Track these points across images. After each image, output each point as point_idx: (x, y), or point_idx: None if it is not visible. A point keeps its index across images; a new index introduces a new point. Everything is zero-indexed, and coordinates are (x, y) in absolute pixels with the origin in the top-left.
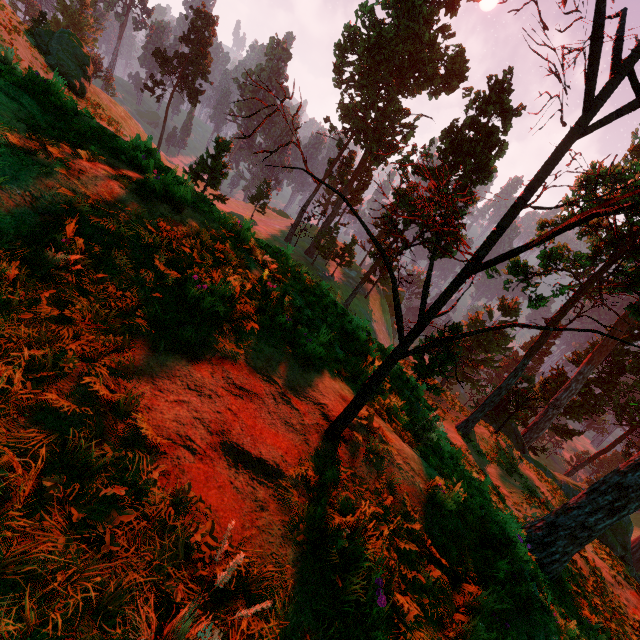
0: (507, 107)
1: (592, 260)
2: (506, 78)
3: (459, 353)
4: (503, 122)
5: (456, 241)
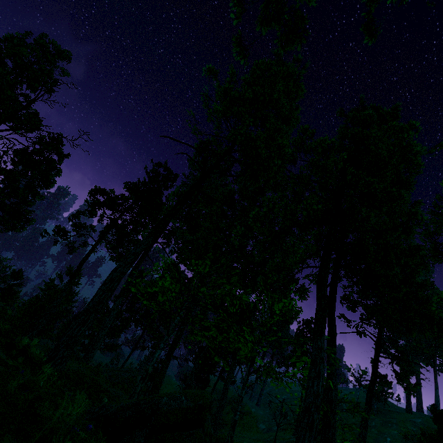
0: (61, 151)
1: (104, 233)
2: (59, 137)
3: (20, 291)
4: (59, 158)
5: (26, 221)
